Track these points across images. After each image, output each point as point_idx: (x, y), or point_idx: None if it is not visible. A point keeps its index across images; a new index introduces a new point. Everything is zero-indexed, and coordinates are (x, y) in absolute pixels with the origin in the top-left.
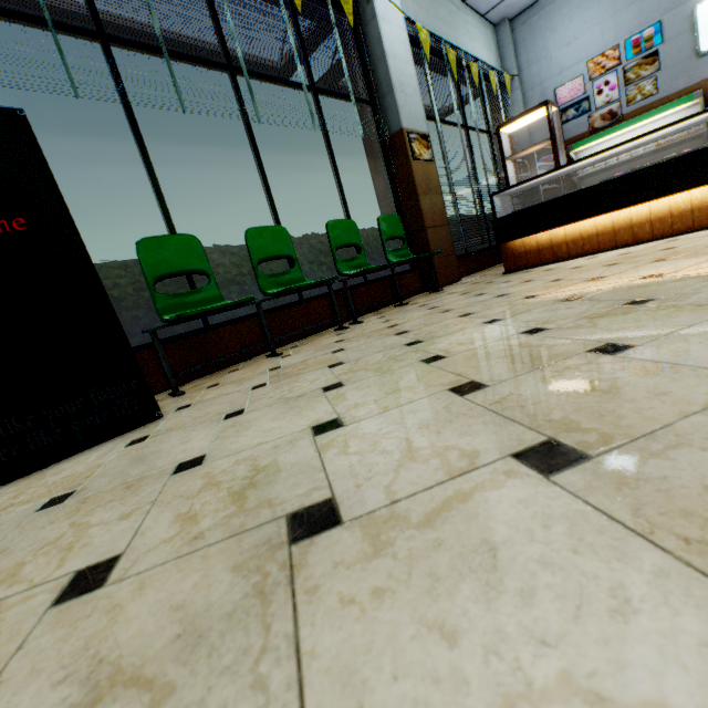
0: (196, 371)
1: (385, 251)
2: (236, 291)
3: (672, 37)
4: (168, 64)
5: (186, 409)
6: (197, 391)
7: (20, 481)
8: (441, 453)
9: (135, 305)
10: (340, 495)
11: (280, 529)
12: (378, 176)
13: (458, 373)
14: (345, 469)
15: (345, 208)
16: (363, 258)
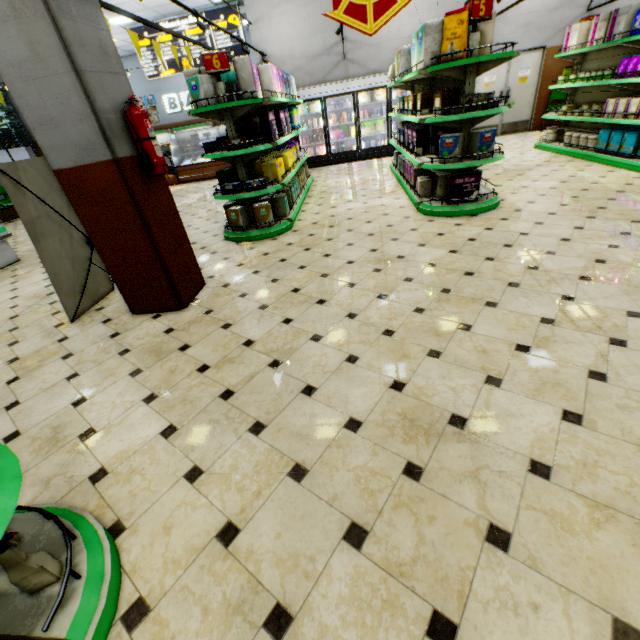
0: None
1: None
2: None
3: (159, 103)
4: None
5: None
6: None
7: None
8: None
9: None
10: None
11: None
12: (32, 155)
13: None
14: None
15: None
16: None
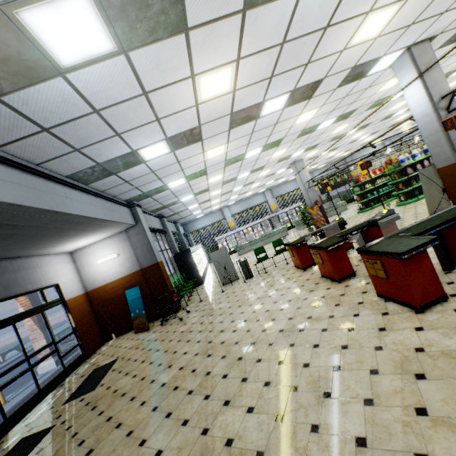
0: None
1: None
2: None
3: None
4: None
5: None
6: None
7: None
8: None
9: None
10: None
11: None
12: None
13: None
14: None
15: None
16: None
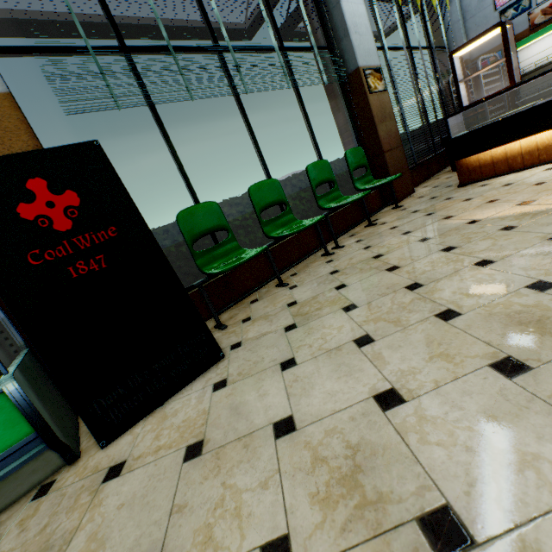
0: (225, 302)
1: (353, 181)
2: (243, 234)
3: None
4: (176, 62)
5: (240, 349)
6: (236, 324)
7: (150, 419)
8: (531, 462)
9: (177, 258)
10: (453, 502)
11: (418, 537)
12: (338, 112)
13: (487, 341)
14: (440, 466)
15: (316, 148)
16: (336, 190)
